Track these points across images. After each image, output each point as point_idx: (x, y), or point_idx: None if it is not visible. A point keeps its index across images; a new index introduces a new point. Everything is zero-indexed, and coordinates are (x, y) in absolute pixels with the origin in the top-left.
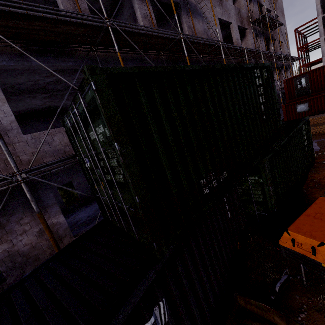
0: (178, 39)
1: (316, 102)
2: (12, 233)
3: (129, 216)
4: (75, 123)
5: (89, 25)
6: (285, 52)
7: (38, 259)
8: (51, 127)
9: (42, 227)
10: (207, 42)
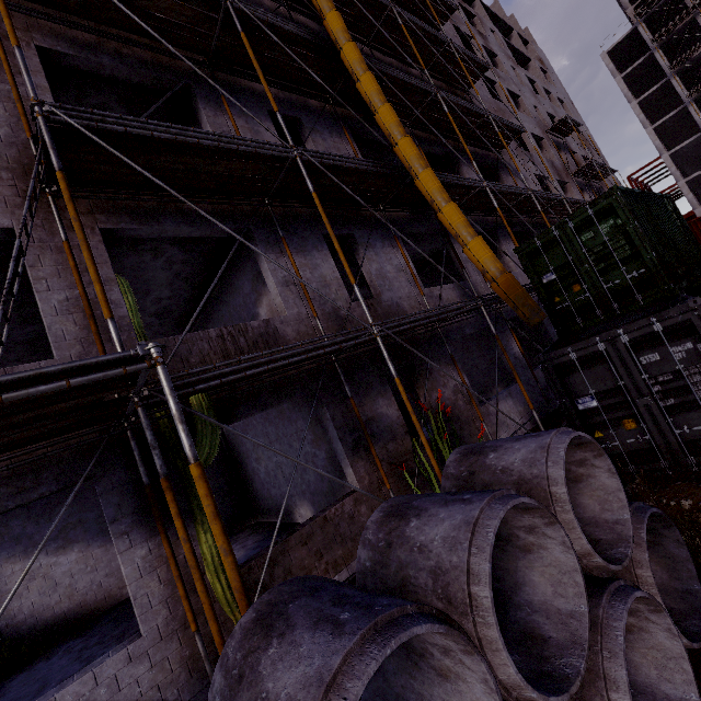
0: (524, 196)
1: None
2: (437, 383)
3: (632, 285)
4: (558, 236)
5: (468, 189)
6: None
7: (460, 419)
8: (442, 282)
9: (455, 385)
10: (552, 196)
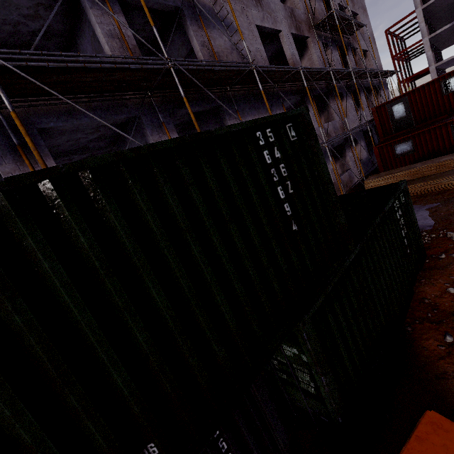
0: (167, 68)
1: (423, 140)
2: None
3: None
4: None
5: None
6: (373, 65)
7: None
8: None
9: None
10: (227, 67)
